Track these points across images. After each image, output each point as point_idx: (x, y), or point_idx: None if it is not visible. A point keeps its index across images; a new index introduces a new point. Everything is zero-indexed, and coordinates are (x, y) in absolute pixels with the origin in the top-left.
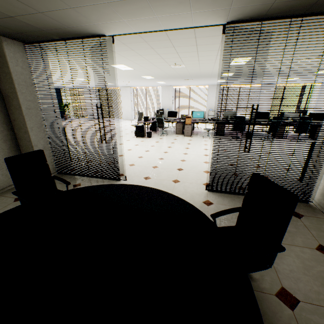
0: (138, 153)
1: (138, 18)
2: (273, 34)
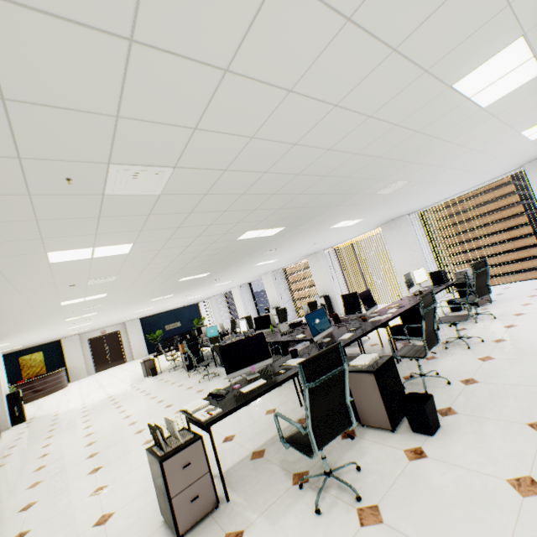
0: (73, 411)
1: None
2: None
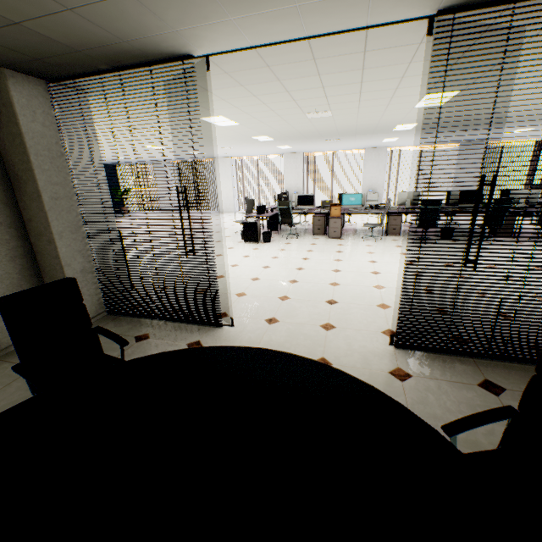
0: (251, 271)
1: (260, 11)
2: (524, 35)
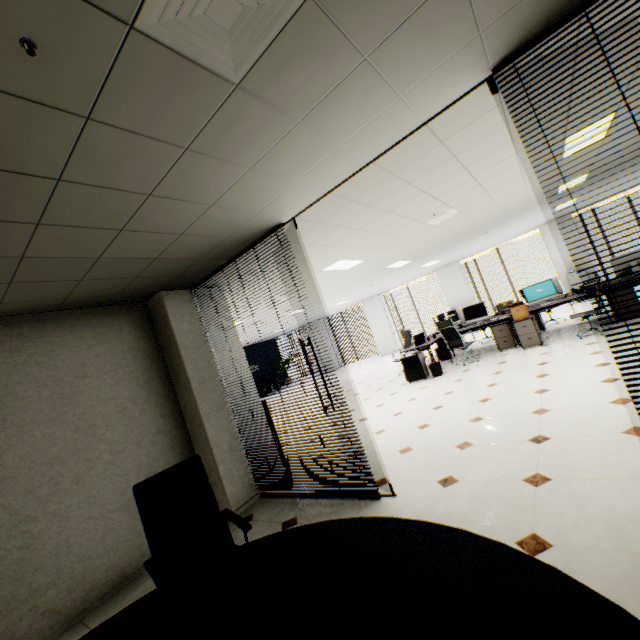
0: (418, 416)
1: (313, 165)
2: None
